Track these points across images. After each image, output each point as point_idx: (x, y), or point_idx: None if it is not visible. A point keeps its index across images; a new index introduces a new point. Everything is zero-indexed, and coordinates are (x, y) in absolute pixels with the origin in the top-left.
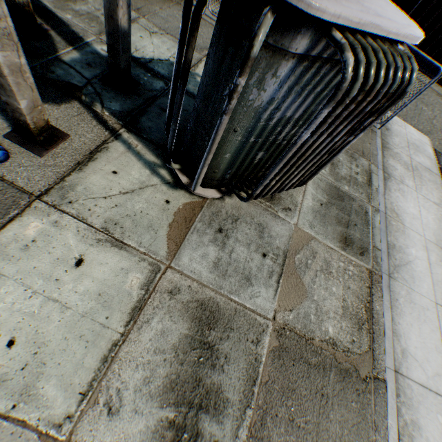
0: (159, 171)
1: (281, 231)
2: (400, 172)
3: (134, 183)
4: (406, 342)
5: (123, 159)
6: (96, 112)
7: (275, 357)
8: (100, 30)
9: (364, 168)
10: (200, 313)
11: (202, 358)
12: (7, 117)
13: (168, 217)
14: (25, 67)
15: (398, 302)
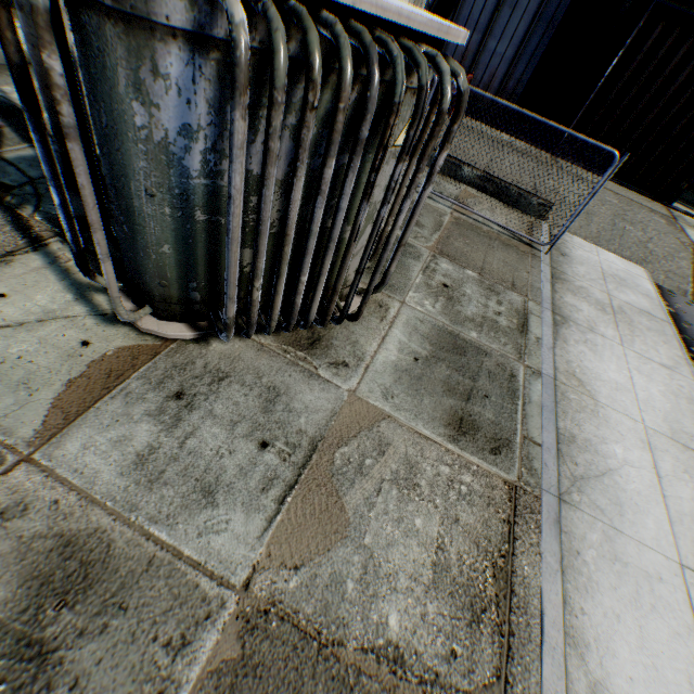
0: (95, 297)
1: (317, 401)
2: (589, 314)
3: (32, 312)
4: (604, 662)
5: (32, 277)
6: (21, 215)
7: (220, 690)
8: None
9: (514, 307)
10: (55, 564)
11: (5, 686)
12: None
13: (75, 368)
14: None
15: (583, 557)
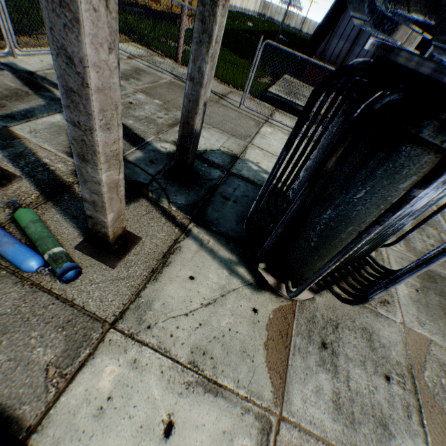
0: (237, 270)
1: (390, 335)
2: None
3: (214, 289)
4: None
5: (197, 259)
6: (163, 208)
7: None
8: (157, 129)
9: (435, 239)
10: None
11: None
12: (78, 224)
13: (261, 333)
14: (121, 181)
15: None
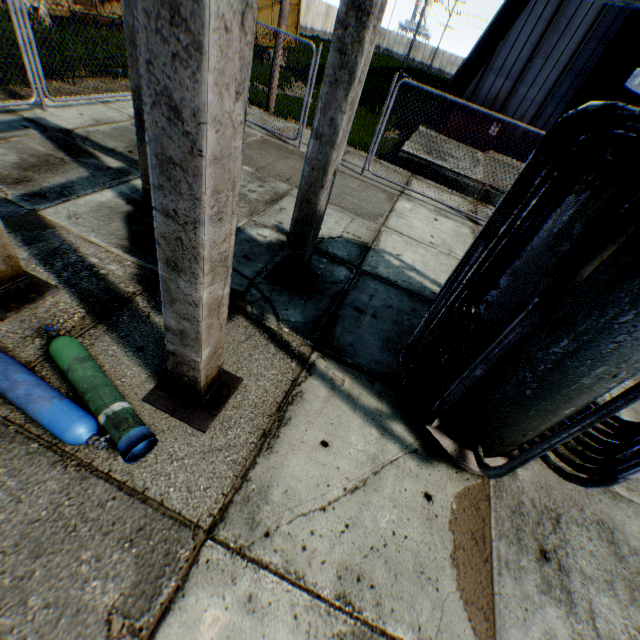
0: (392, 427)
1: None
2: None
3: (361, 462)
4: None
5: (329, 411)
6: (270, 329)
7: None
8: (250, 209)
9: None
10: None
11: None
12: (145, 359)
13: (443, 536)
14: (224, 297)
15: None
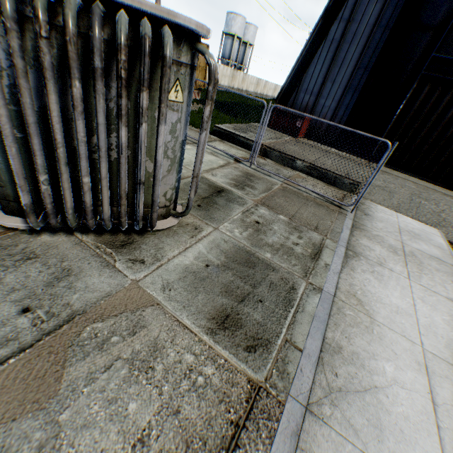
0: None
1: (99, 283)
2: (381, 254)
3: None
4: None
5: None
6: None
7: None
8: None
9: (312, 241)
10: None
11: None
12: None
13: None
14: None
15: None
